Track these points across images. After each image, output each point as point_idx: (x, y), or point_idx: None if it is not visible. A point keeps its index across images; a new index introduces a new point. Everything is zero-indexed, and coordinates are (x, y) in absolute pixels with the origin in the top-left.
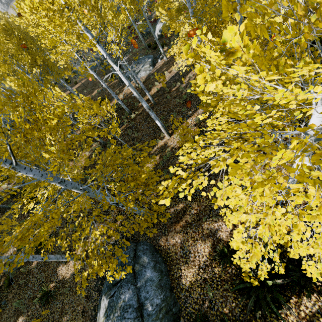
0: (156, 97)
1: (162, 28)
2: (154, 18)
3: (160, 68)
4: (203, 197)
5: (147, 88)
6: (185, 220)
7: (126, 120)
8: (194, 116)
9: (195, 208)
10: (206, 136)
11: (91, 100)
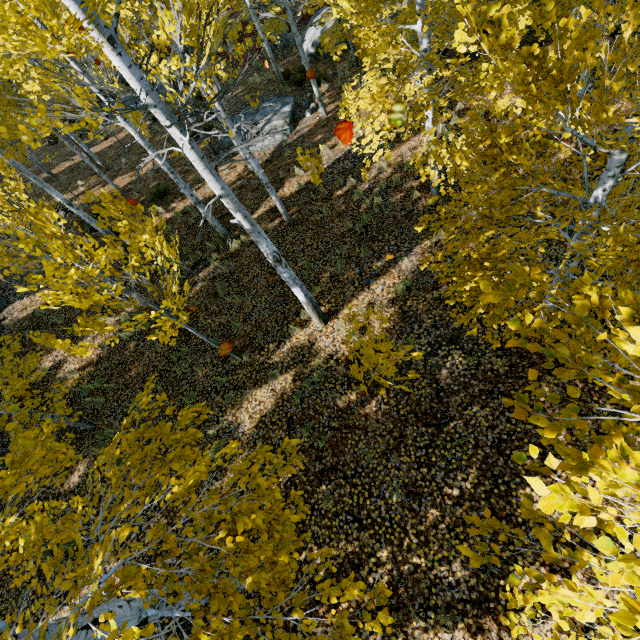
0: (295, 205)
1: (322, 39)
2: (305, 10)
3: (308, 134)
4: (409, 535)
5: (274, 178)
6: (356, 600)
7: (216, 254)
8: (390, 278)
9: (388, 565)
10: (421, 340)
11: (121, 203)
